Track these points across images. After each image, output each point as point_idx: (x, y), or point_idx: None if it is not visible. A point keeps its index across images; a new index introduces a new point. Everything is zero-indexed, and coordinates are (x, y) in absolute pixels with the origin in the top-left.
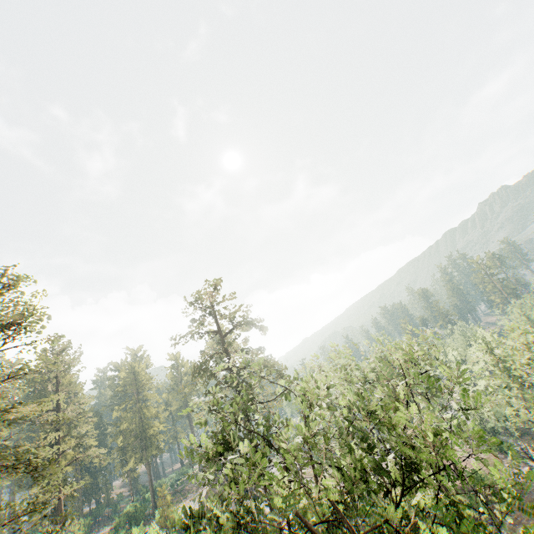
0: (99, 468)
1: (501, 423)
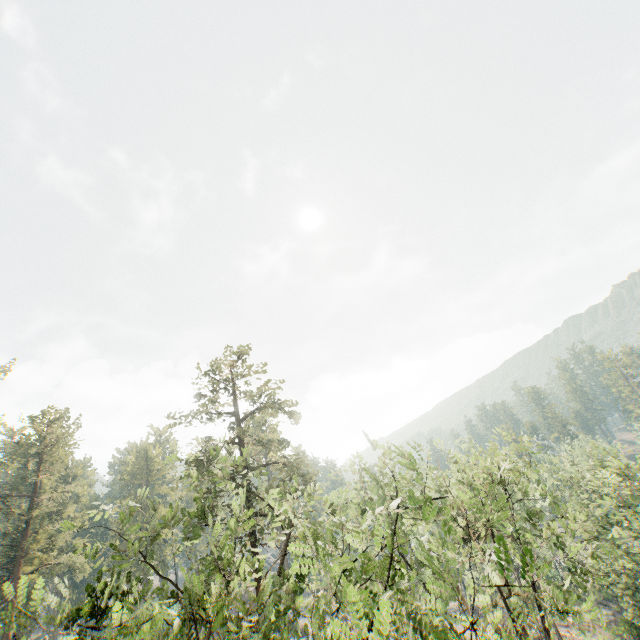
0: (88, 579)
1: (639, 592)
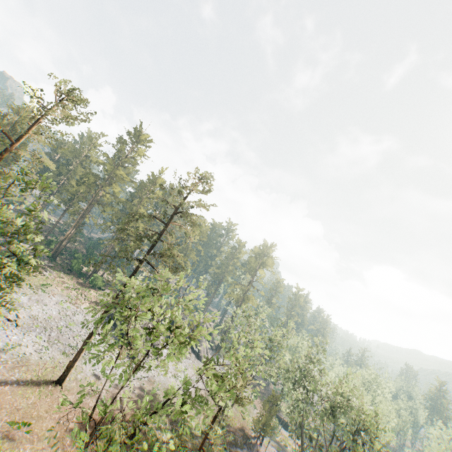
0: None
1: None
